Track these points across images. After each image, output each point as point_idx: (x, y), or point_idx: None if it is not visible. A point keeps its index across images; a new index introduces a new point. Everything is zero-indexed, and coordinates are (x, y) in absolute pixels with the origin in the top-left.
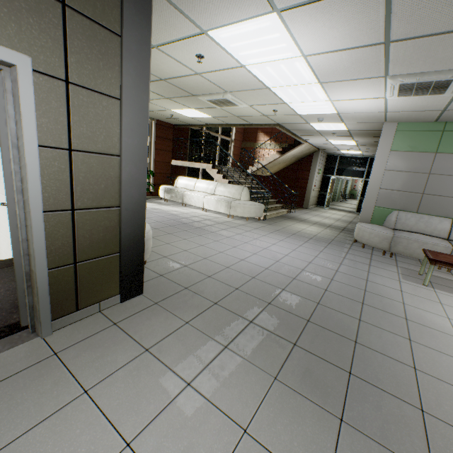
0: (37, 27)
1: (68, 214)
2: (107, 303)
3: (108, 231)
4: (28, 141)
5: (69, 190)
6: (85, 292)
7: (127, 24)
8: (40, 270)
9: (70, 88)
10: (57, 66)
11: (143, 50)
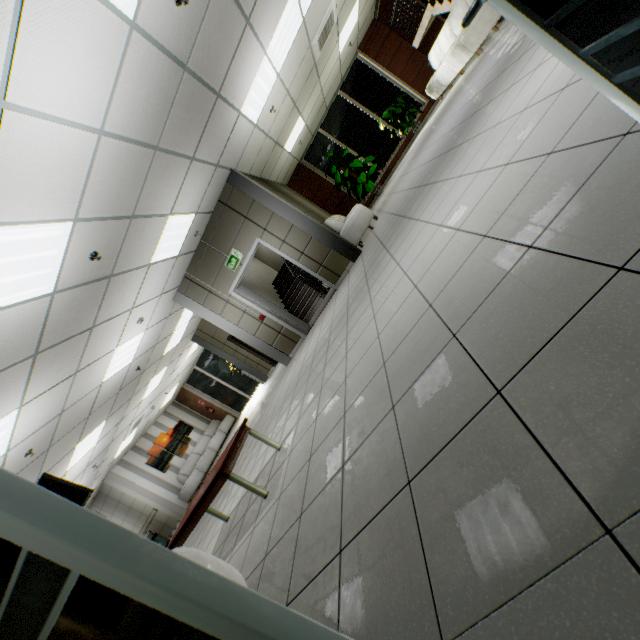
0: (251, 229)
1: (303, 256)
2: (349, 267)
3: (319, 248)
4: (277, 252)
5: (296, 250)
6: (336, 270)
7: (250, 195)
8: (314, 275)
9: (267, 230)
10: (261, 230)
11: (259, 191)
